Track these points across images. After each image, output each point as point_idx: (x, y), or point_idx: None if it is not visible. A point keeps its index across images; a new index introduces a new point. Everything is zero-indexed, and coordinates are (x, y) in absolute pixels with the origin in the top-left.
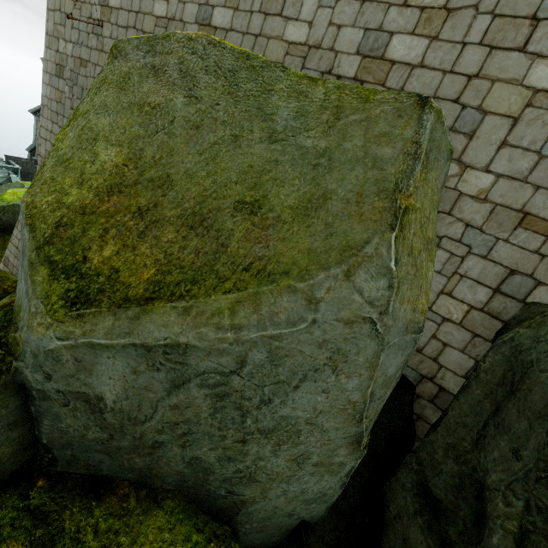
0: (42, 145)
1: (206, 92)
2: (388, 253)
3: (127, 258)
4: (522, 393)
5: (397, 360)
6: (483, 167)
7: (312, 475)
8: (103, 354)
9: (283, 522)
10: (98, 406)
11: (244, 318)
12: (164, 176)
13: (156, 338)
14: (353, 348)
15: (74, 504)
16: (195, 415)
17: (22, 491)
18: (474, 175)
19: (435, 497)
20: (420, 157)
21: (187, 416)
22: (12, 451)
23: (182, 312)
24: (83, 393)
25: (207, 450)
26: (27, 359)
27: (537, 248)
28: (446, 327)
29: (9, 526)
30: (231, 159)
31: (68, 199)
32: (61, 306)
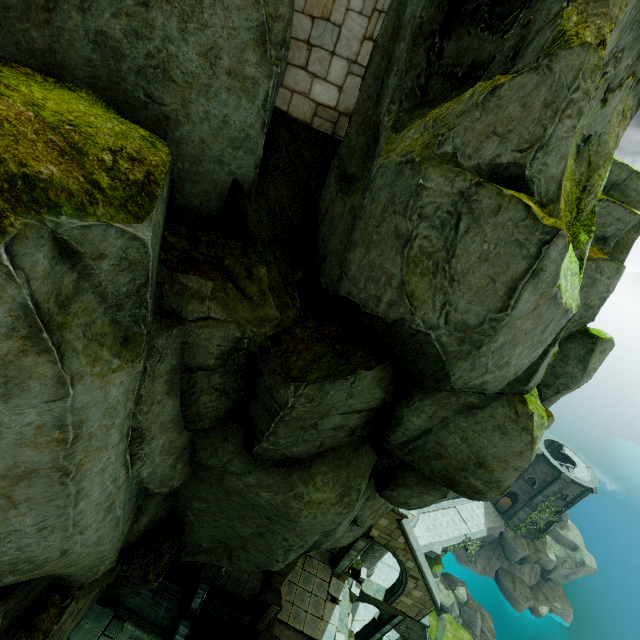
0: None
1: None
2: None
3: None
4: (402, 25)
5: None
6: None
7: (230, 93)
8: None
9: (216, 175)
10: None
11: None
12: None
13: None
14: None
15: None
16: None
17: None
18: None
19: (351, 175)
20: None
21: None
22: None
23: None
24: None
25: (110, 19)
26: None
27: None
28: None
29: None
30: None
31: None
32: None
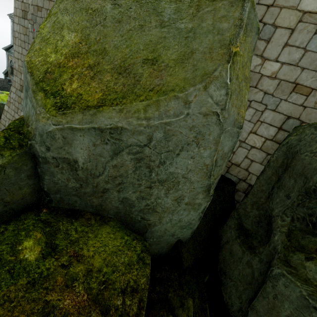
0: (16, 62)
1: (124, 1)
2: (226, 74)
3: (85, 89)
4: (292, 167)
5: (229, 143)
6: (274, 59)
7: (185, 210)
8: (77, 134)
9: (169, 239)
10: (75, 166)
11: (151, 113)
12: (102, 49)
13: (105, 124)
14: (207, 131)
15: (63, 220)
16: (125, 172)
17: (36, 213)
18: (269, 64)
19: (246, 229)
20: (243, 27)
21: (121, 172)
22: (29, 192)
23: (119, 111)
24: (67, 158)
25: (131, 193)
26: (37, 138)
27: (302, 103)
28: (253, 151)
29: (32, 226)
30: (139, 38)
31: (50, 59)
32: (53, 109)
